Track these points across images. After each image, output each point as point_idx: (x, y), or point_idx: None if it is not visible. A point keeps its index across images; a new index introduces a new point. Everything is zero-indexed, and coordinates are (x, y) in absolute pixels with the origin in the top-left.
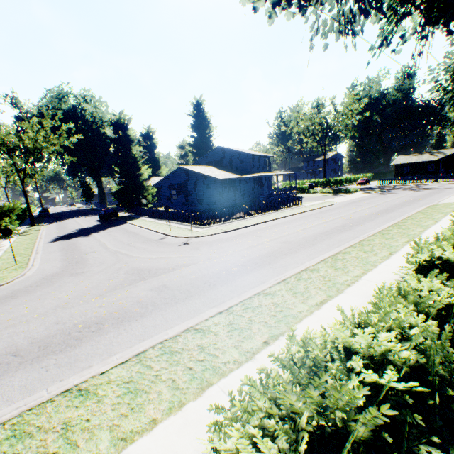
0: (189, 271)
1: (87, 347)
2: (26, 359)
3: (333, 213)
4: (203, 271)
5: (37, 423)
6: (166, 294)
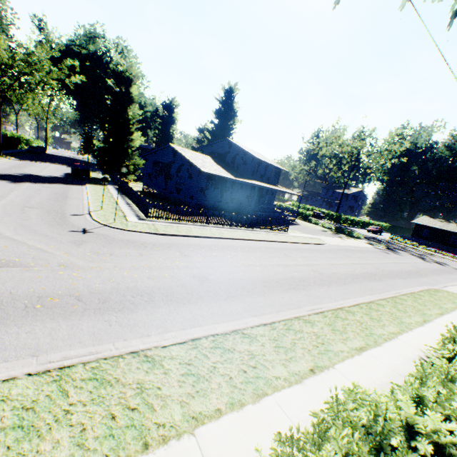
0: None
1: None
2: None
3: (308, 256)
4: (7, 285)
5: None
6: None
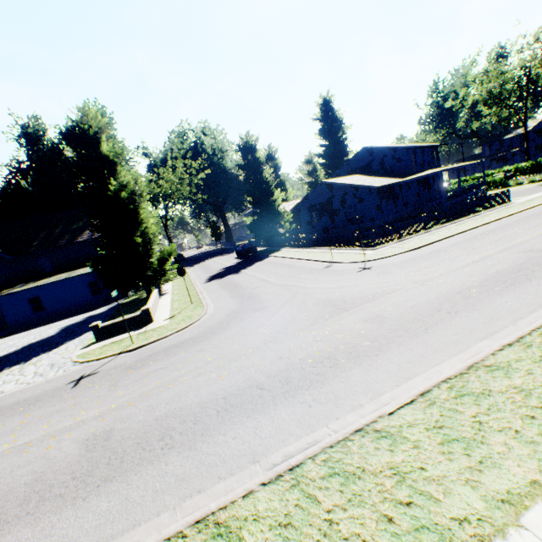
0: (400, 298)
1: (337, 383)
2: (275, 393)
3: None
4: (422, 296)
5: (353, 463)
6: (391, 325)
